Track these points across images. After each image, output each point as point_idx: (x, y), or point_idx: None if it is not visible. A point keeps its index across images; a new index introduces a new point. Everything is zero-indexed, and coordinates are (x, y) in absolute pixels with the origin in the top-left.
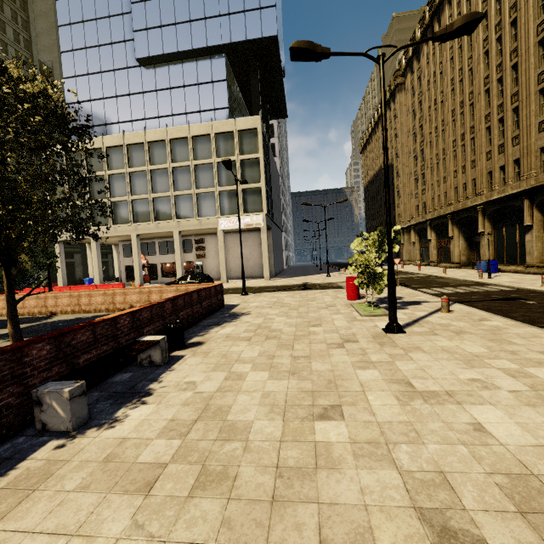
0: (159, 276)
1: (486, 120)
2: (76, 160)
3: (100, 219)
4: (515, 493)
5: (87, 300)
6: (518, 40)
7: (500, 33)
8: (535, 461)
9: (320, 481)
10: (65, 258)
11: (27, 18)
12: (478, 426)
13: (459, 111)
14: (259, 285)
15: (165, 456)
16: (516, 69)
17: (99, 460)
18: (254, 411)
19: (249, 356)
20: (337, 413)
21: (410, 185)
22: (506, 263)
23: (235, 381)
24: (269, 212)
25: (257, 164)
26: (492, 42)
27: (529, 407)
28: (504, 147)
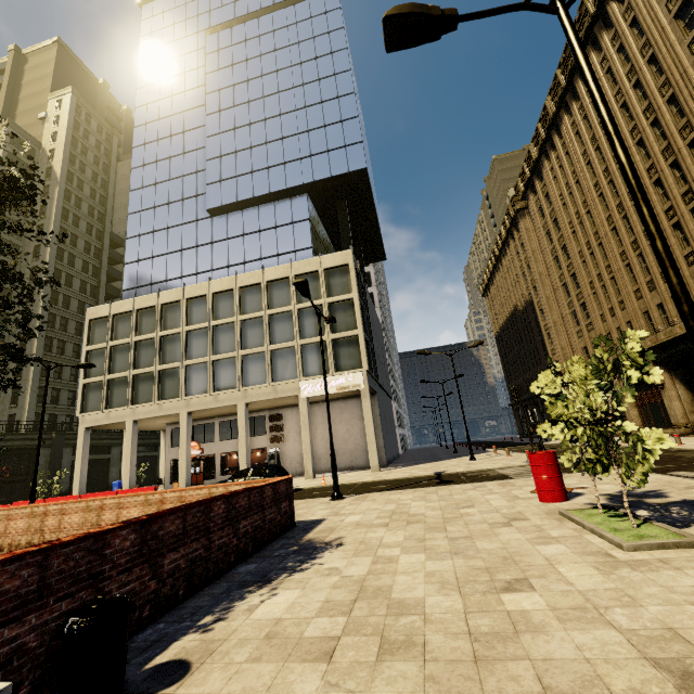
0: (217, 473)
1: (668, 216)
2: None
3: (143, 394)
4: None
5: (55, 521)
6: (688, 113)
7: (653, 116)
8: None
9: None
10: (98, 454)
11: (106, 195)
12: None
13: (618, 216)
14: (363, 479)
15: None
16: None
17: None
18: None
19: None
20: None
21: (565, 322)
22: None
23: None
24: (372, 369)
25: (351, 306)
26: (645, 128)
27: None
28: None
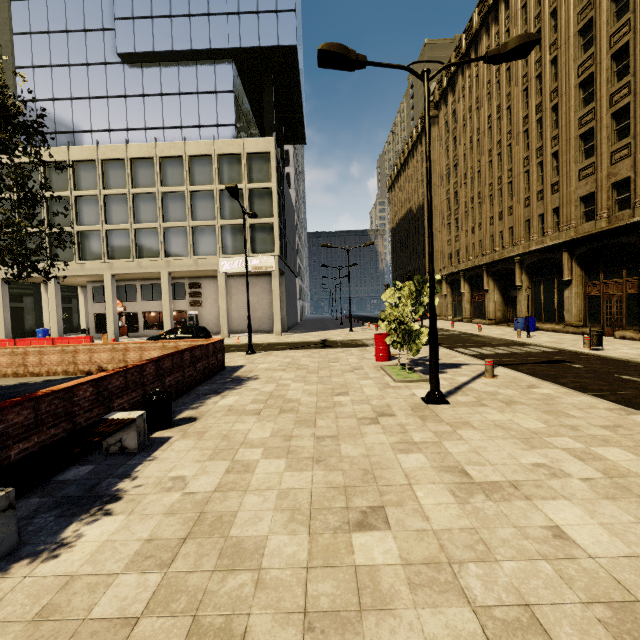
0: (140, 328)
1: (525, 163)
2: (21, 168)
3: (62, 253)
4: (625, 633)
5: (36, 359)
6: (559, 80)
7: (540, 71)
8: (636, 581)
9: (367, 633)
10: (10, 302)
11: None
12: (557, 530)
13: (496, 152)
14: (269, 341)
15: (135, 603)
16: (556, 110)
17: (26, 619)
18: (268, 521)
19: (259, 437)
20: (381, 519)
21: (442, 231)
22: (543, 320)
23: (240, 474)
24: (283, 254)
25: (270, 195)
26: (532, 79)
27: (609, 501)
28: (543, 194)
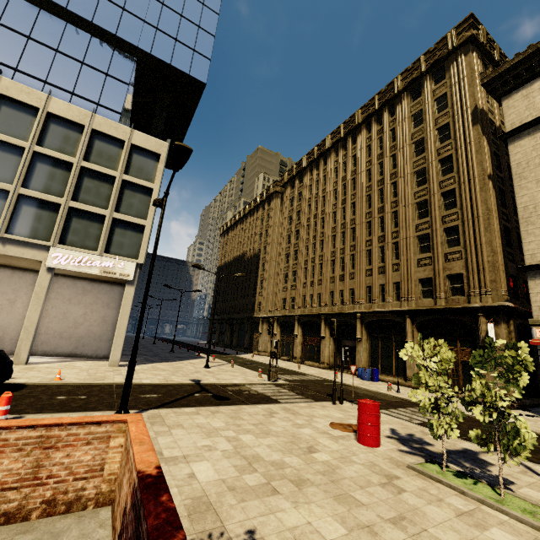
0: None
1: (367, 244)
2: None
3: None
4: None
5: None
6: (399, 196)
7: (382, 187)
8: None
9: None
10: None
11: None
12: None
13: (340, 230)
14: (113, 379)
15: None
16: (395, 215)
17: None
18: None
19: None
20: None
21: (278, 278)
22: (380, 371)
23: None
24: None
25: (148, 195)
26: (375, 190)
27: None
28: (384, 269)
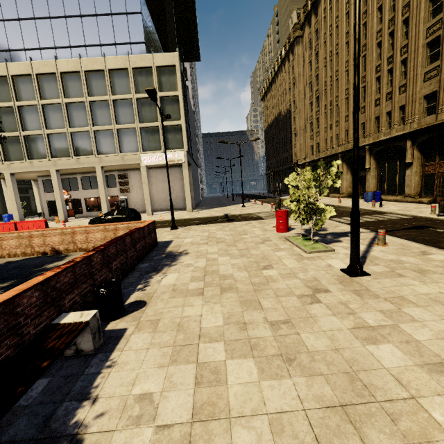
0: (84, 210)
1: (377, 70)
2: None
3: (13, 154)
4: None
5: None
6: None
7: None
8: None
9: None
10: None
11: None
12: None
13: (352, 62)
14: (184, 217)
15: None
16: (406, 23)
17: None
18: None
19: (213, 326)
20: None
21: (306, 128)
22: (386, 193)
23: (213, 387)
24: (189, 149)
25: (177, 102)
26: None
27: None
28: (391, 95)
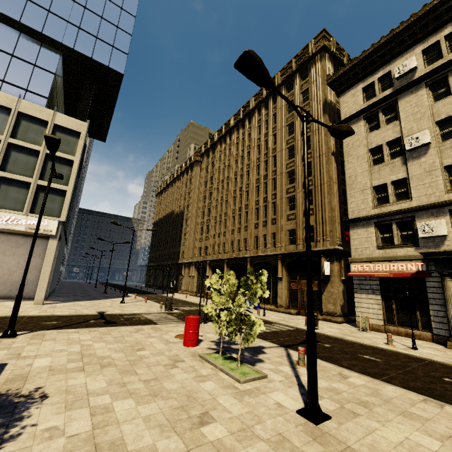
0: None
1: (256, 203)
2: None
3: None
4: None
5: None
6: (277, 167)
7: (266, 159)
8: None
9: None
10: None
11: None
12: None
13: (239, 192)
14: (29, 313)
15: None
16: (274, 181)
17: None
18: None
19: None
20: None
21: (196, 231)
22: (263, 302)
23: None
24: (66, 221)
25: (69, 166)
26: (262, 161)
27: None
28: (266, 223)
